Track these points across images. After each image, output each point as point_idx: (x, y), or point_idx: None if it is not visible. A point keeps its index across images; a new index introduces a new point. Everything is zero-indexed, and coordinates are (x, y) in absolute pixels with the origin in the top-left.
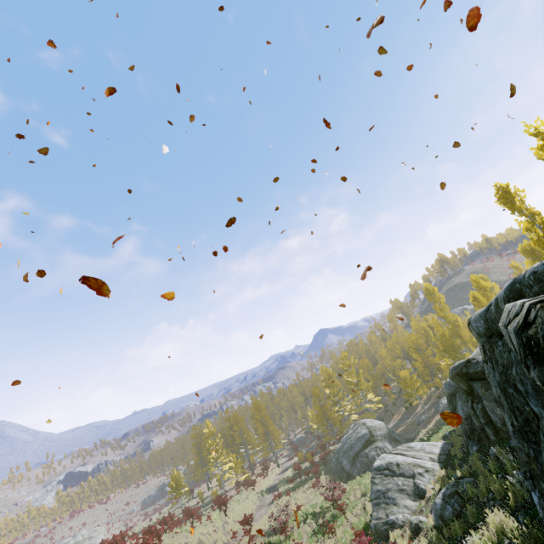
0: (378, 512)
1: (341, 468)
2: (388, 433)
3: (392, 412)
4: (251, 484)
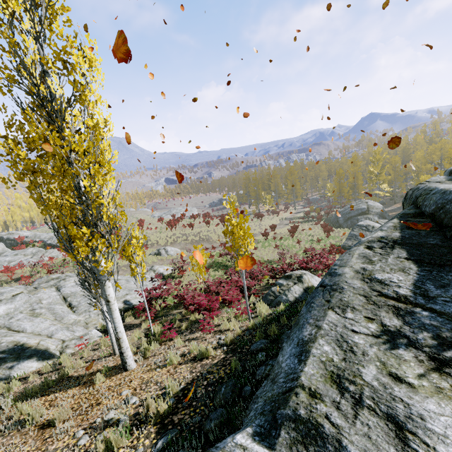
0: (348, 242)
1: (336, 221)
2: (381, 213)
3: (395, 201)
4: (276, 213)
